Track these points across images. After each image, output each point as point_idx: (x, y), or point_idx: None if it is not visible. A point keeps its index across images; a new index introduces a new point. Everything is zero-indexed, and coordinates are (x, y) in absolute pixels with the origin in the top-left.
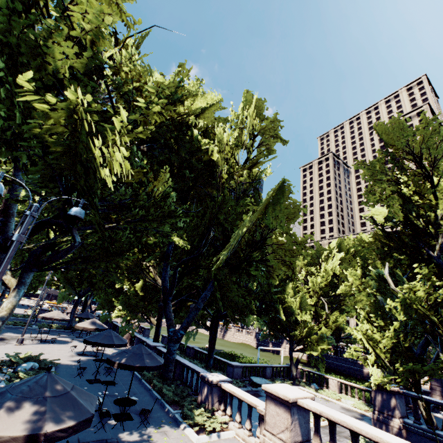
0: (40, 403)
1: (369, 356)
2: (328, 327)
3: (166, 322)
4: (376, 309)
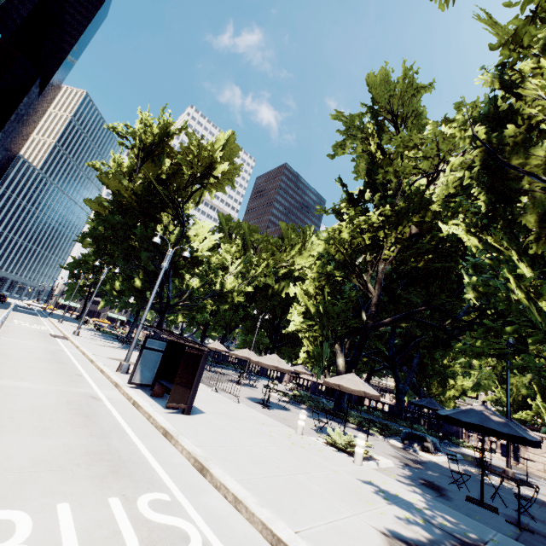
0: (526, 428)
1: (545, 418)
2: (453, 388)
3: (396, 379)
4: (540, 386)
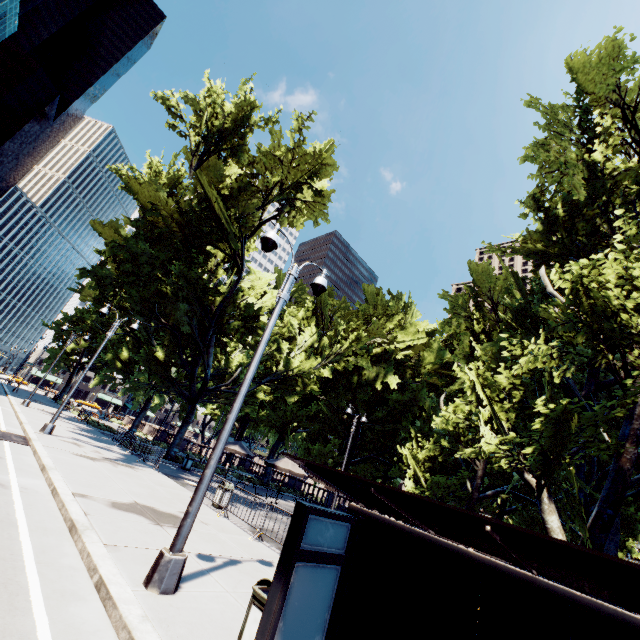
0: None
1: None
2: None
3: None
4: None
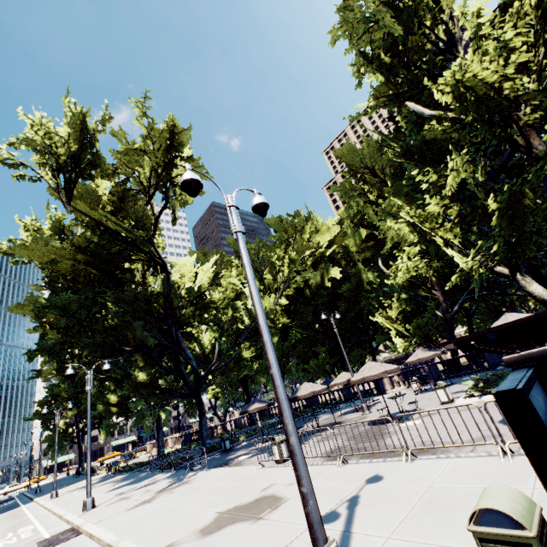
0: None
1: None
2: None
3: None
4: None
